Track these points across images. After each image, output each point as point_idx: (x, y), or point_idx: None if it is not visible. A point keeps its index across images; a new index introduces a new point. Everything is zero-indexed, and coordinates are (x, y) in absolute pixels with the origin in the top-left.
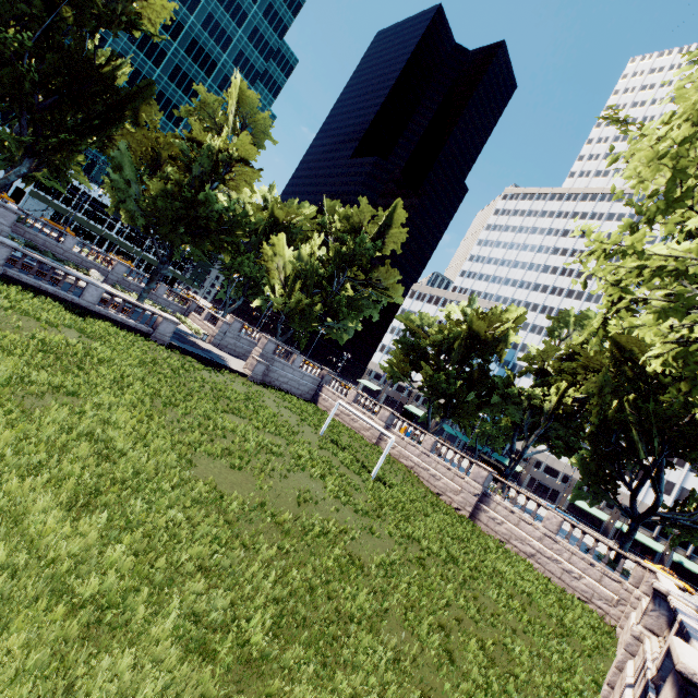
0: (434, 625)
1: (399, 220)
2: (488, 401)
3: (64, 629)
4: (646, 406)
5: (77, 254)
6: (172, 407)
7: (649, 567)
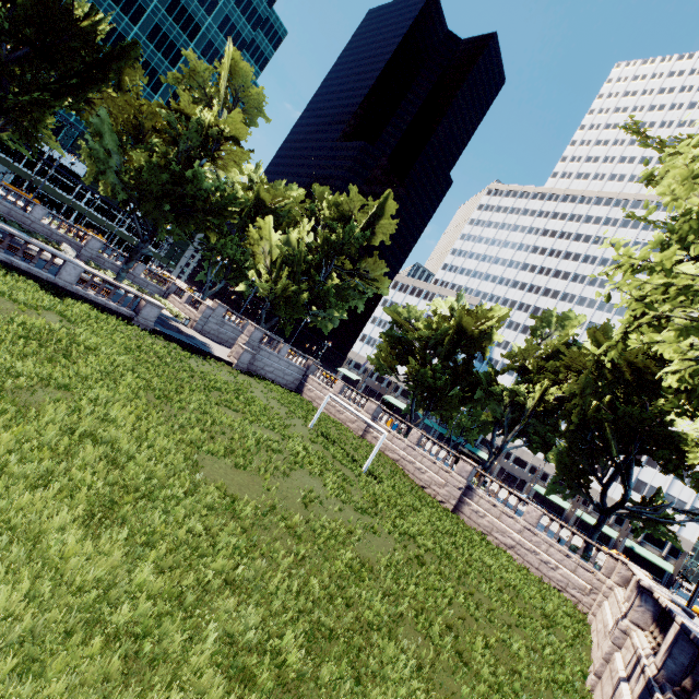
0: (443, 626)
1: (390, 211)
2: (471, 397)
3: (104, 666)
4: (623, 407)
5: (47, 226)
6: (167, 400)
7: (622, 559)
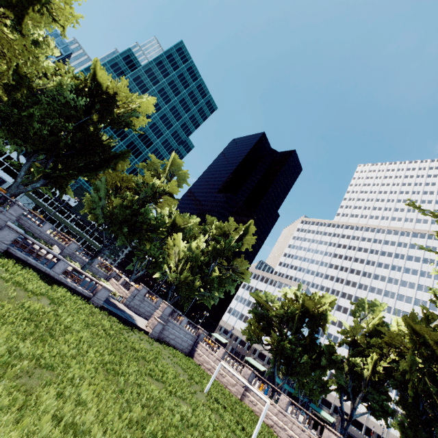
0: None
1: (252, 232)
2: (318, 364)
3: None
4: None
5: (48, 235)
6: (115, 374)
7: None
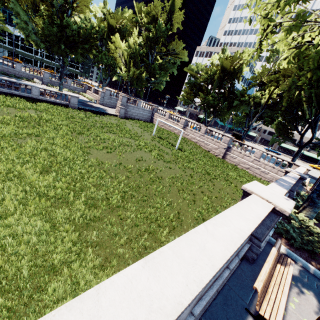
0: (191, 194)
1: (178, 6)
2: (233, 105)
3: (46, 204)
4: (311, 91)
5: (25, 72)
6: (81, 134)
7: (297, 165)
